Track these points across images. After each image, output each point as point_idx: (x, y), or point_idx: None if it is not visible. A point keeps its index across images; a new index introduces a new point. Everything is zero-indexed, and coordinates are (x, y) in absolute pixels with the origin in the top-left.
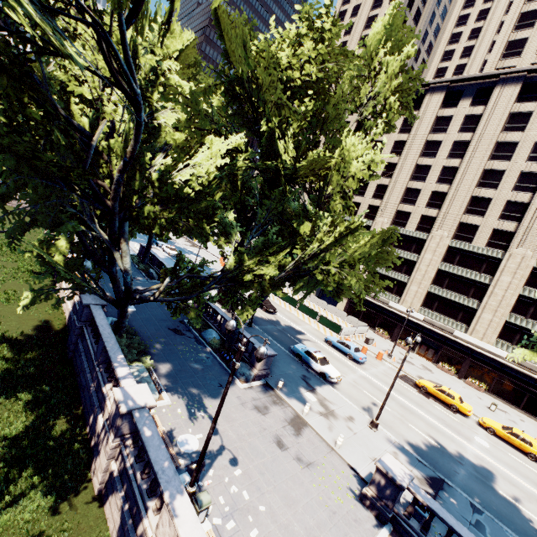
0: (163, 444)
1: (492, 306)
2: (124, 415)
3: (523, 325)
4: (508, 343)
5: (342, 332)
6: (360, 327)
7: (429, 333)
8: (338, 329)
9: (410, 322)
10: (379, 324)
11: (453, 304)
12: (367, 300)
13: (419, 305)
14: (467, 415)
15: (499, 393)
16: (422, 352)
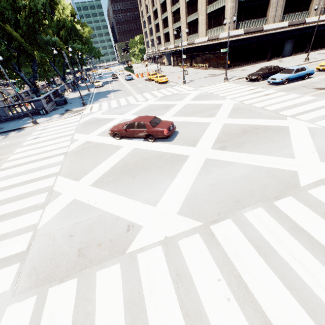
0: (15, 95)
1: (200, 9)
2: (16, 95)
3: (211, 10)
4: (211, 29)
5: (135, 72)
6: (150, 66)
7: (190, 51)
8: (133, 72)
9: (186, 50)
10: (181, 61)
11: (194, 22)
12: (175, 51)
13: (186, 36)
14: (153, 80)
15: (211, 65)
16: (193, 65)
